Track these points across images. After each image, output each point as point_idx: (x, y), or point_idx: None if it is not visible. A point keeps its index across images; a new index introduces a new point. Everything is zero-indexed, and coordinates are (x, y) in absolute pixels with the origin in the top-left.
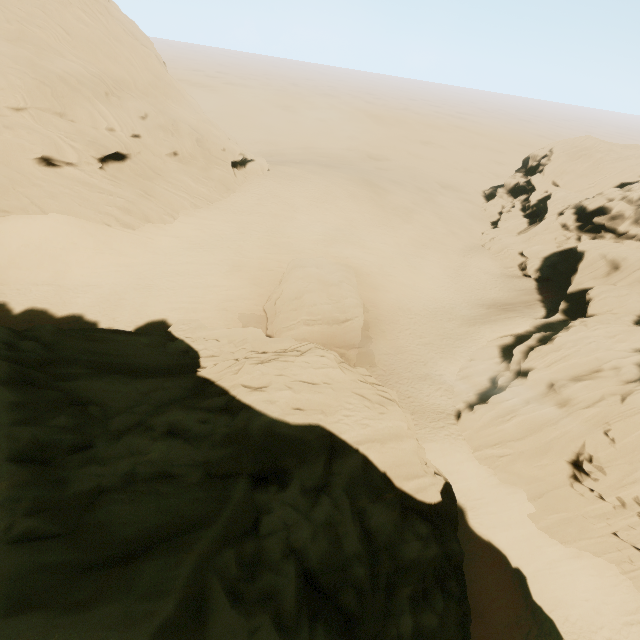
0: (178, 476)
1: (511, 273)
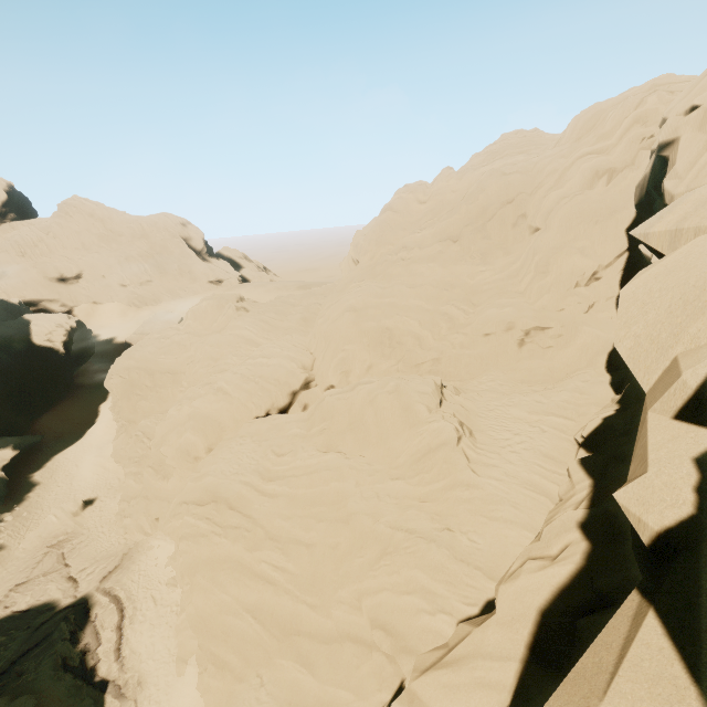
0: (5, 325)
1: None
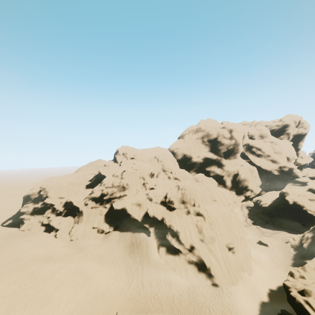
0: None
1: (102, 237)
